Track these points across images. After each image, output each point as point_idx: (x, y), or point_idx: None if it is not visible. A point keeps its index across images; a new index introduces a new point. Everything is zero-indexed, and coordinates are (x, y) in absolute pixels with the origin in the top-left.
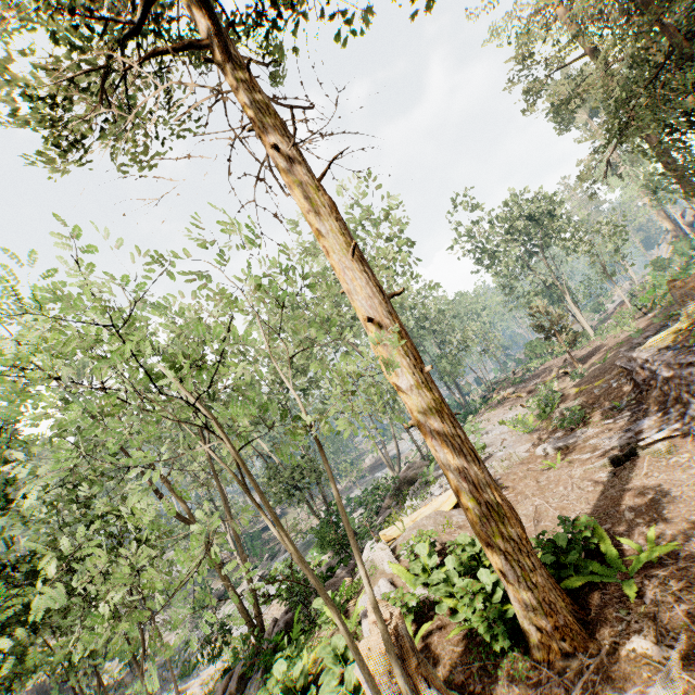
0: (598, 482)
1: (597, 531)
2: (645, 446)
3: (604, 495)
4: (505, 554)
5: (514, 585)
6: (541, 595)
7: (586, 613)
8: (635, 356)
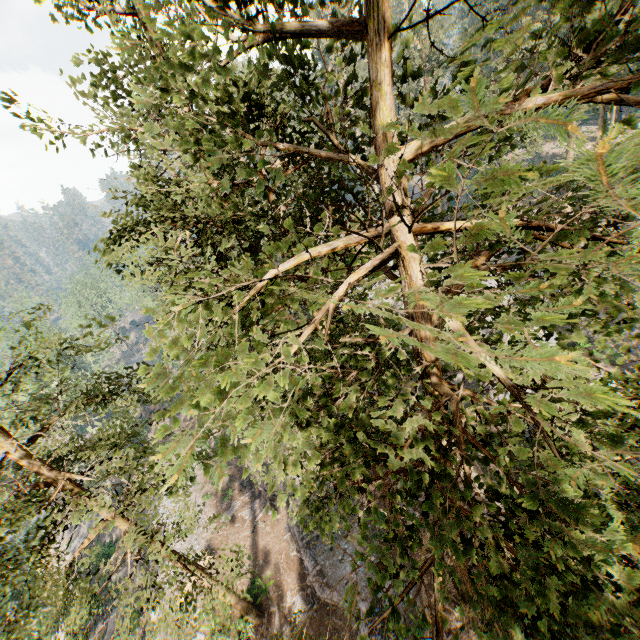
0: (250, 543)
1: (259, 578)
2: (259, 521)
3: (253, 552)
4: (250, 613)
5: (252, 617)
6: (256, 613)
7: (262, 605)
8: (249, 467)
